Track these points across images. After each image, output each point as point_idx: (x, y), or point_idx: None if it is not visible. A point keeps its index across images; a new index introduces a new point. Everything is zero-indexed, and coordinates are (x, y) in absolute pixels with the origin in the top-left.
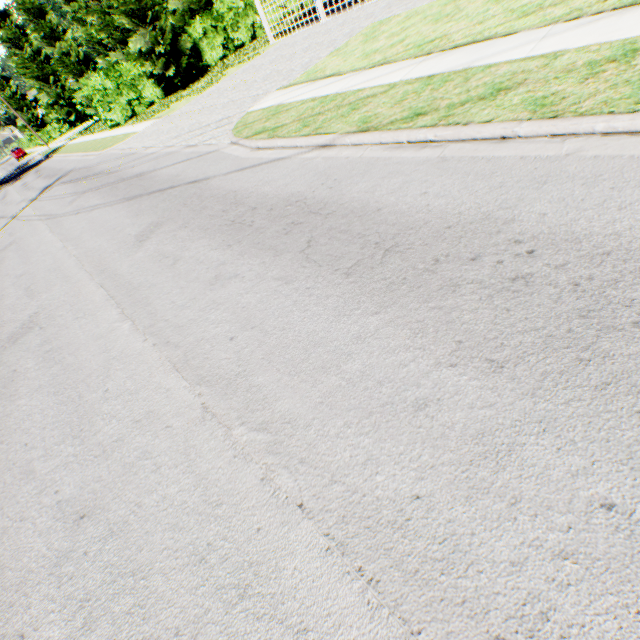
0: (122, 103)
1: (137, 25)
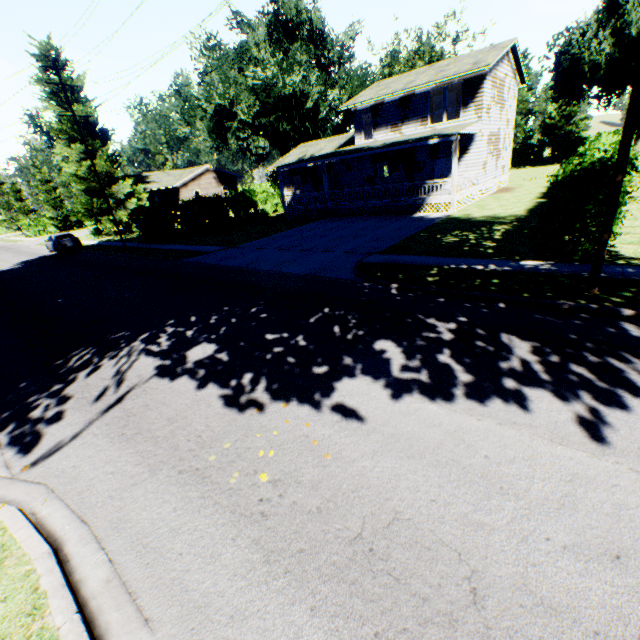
0: (36, 230)
1: (54, 209)
